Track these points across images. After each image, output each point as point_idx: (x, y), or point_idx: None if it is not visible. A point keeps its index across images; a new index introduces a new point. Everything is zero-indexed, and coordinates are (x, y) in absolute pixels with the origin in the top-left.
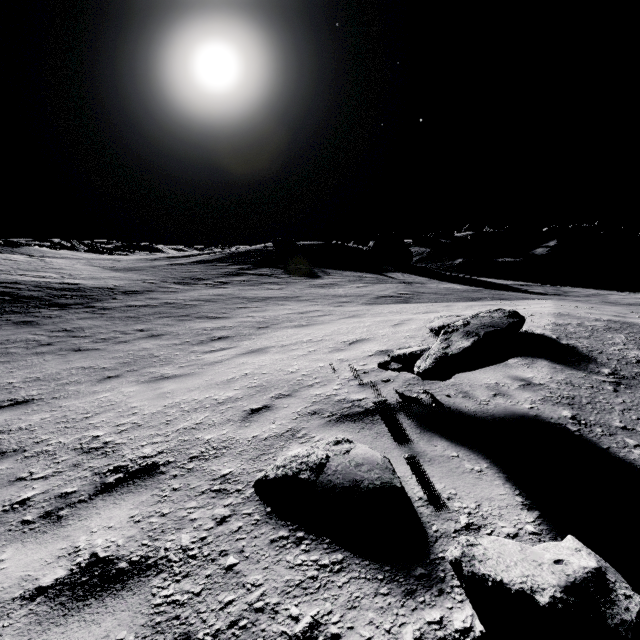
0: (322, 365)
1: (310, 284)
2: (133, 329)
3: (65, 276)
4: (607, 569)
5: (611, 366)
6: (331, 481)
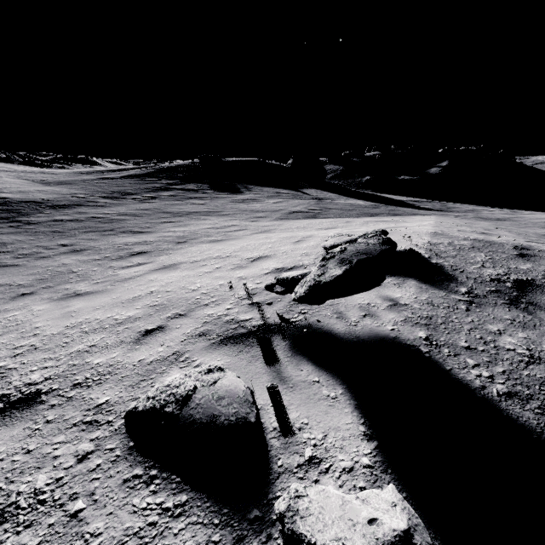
0: (222, 283)
1: (232, 199)
2: (56, 244)
3: None
4: (416, 529)
5: (468, 285)
6: (192, 415)
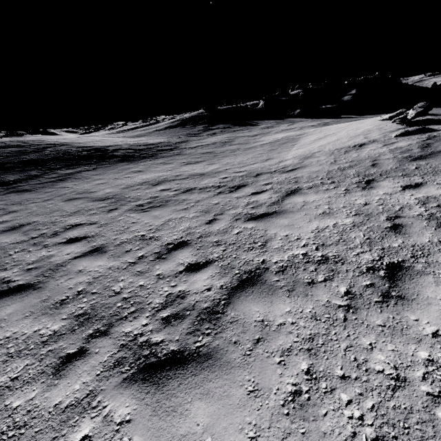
0: (361, 132)
1: (260, 128)
2: (233, 149)
3: (123, 141)
4: None
5: None
6: (412, 130)
